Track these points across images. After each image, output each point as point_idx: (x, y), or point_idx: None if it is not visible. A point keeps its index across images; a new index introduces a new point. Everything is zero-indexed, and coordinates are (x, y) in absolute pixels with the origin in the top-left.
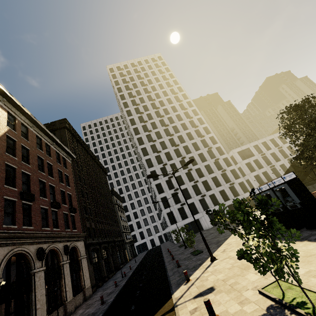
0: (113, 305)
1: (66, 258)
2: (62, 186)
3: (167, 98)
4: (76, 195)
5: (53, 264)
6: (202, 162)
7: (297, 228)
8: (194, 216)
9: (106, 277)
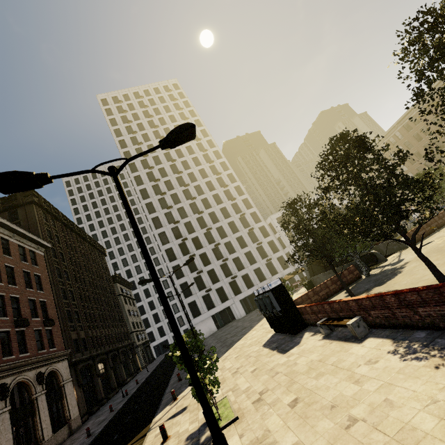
0: (99, 436)
1: (41, 388)
2: (31, 293)
3: (187, 146)
4: (55, 299)
5: (21, 400)
6: (233, 233)
7: (285, 333)
8: (223, 303)
9: (104, 399)
